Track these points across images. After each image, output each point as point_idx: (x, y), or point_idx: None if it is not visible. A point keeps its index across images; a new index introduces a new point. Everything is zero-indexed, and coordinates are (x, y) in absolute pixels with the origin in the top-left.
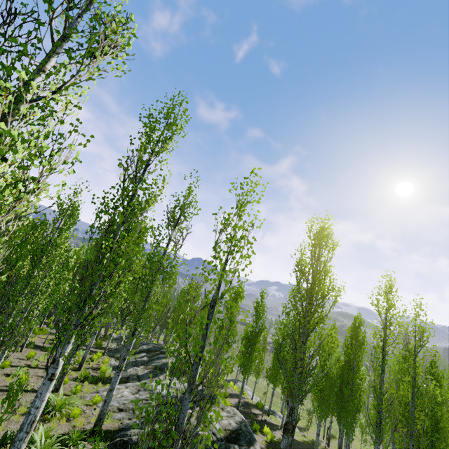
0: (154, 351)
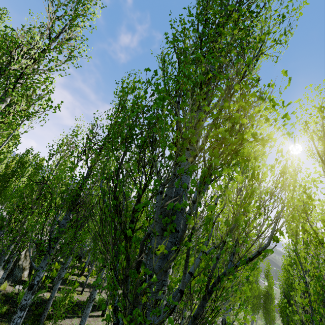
0: None
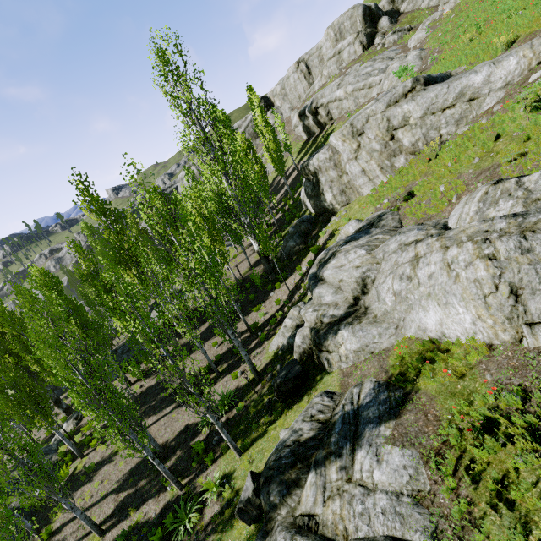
0: None
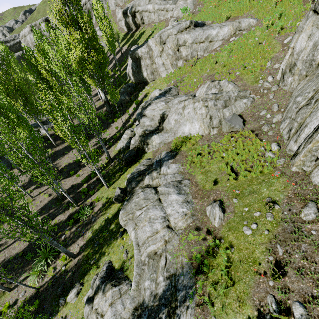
0: None
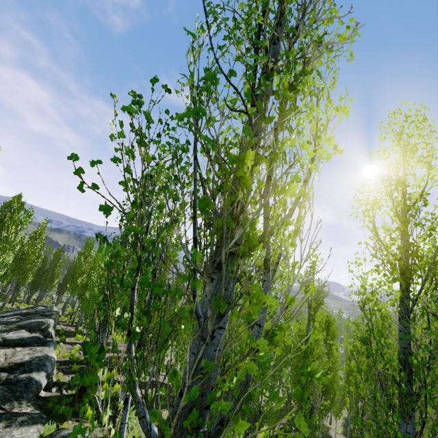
0: (34, 314)
